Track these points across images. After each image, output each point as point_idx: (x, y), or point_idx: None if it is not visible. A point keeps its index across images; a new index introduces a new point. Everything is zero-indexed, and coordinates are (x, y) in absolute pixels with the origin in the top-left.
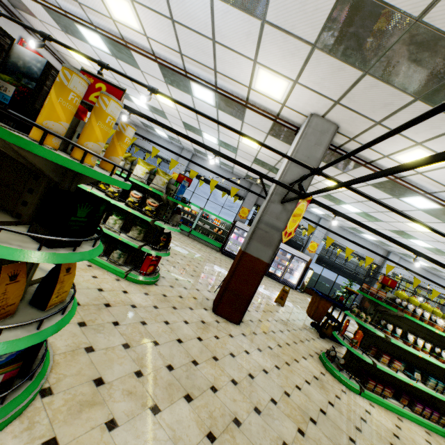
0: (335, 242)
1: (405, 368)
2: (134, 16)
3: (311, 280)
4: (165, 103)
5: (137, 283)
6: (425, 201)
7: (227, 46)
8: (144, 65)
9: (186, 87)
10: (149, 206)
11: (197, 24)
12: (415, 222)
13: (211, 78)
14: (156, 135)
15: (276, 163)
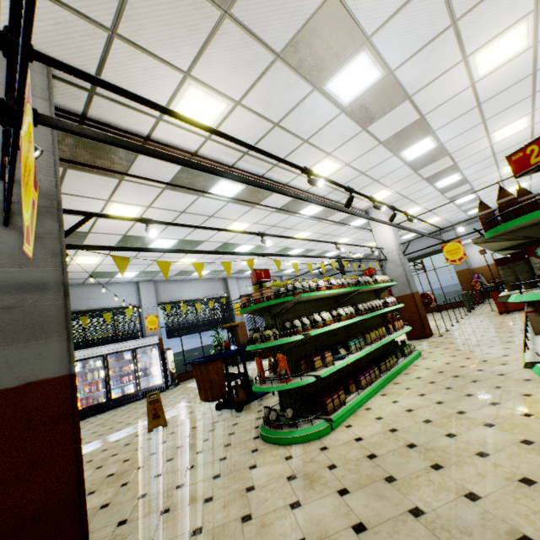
0: (173, 300)
1: (331, 354)
2: None
3: (178, 362)
4: None
5: None
6: (229, 186)
7: None
8: None
9: None
10: None
11: None
12: (254, 150)
13: None
14: None
15: None
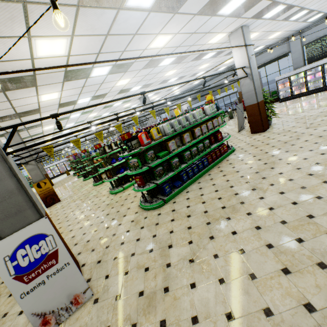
0: None
1: None
2: None
3: None
4: None
5: None
6: None
7: None
8: None
9: None
10: None
11: None
12: None
13: None
14: None
15: None
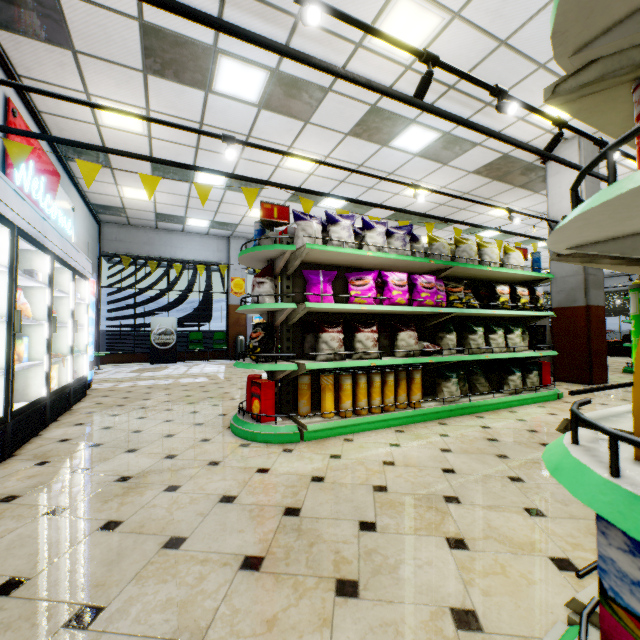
0: None
1: None
2: (424, 39)
3: None
4: (295, 167)
5: (562, 396)
6: None
7: (554, 72)
8: (333, 111)
9: (389, 135)
10: (540, 298)
11: (541, 47)
12: None
13: (463, 115)
14: (173, 230)
15: (431, 209)
